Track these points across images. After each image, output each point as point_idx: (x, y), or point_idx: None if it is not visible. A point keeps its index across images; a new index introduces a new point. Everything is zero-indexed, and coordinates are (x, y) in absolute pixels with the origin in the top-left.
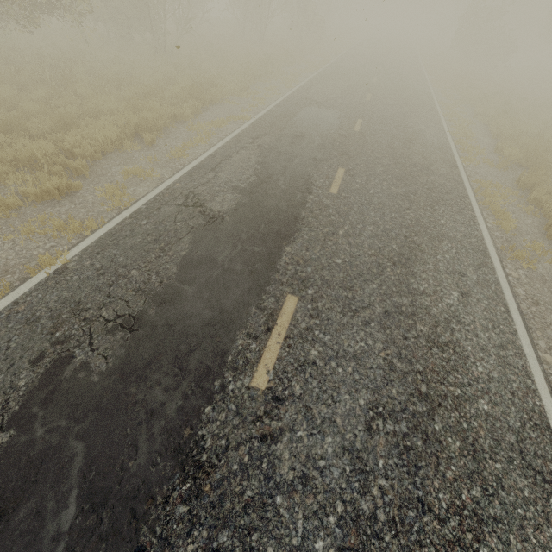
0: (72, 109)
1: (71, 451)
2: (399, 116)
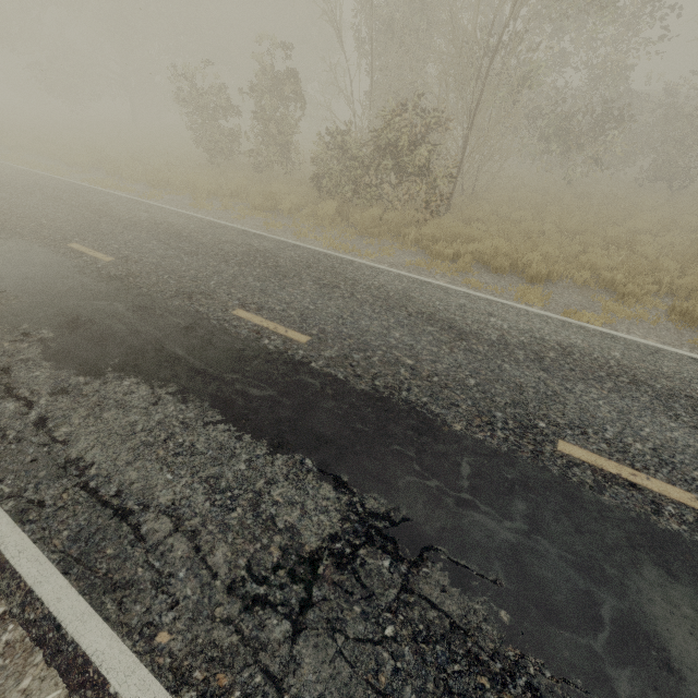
0: None
1: (69, 305)
2: None
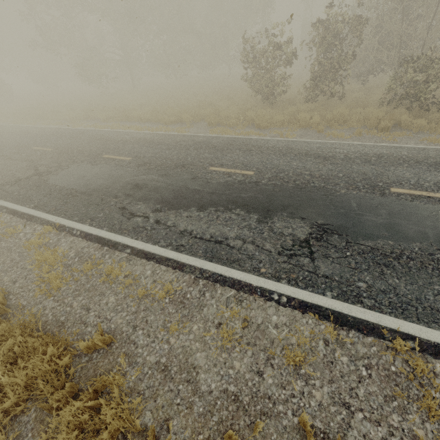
0: None
1: None
2: (100, 141)
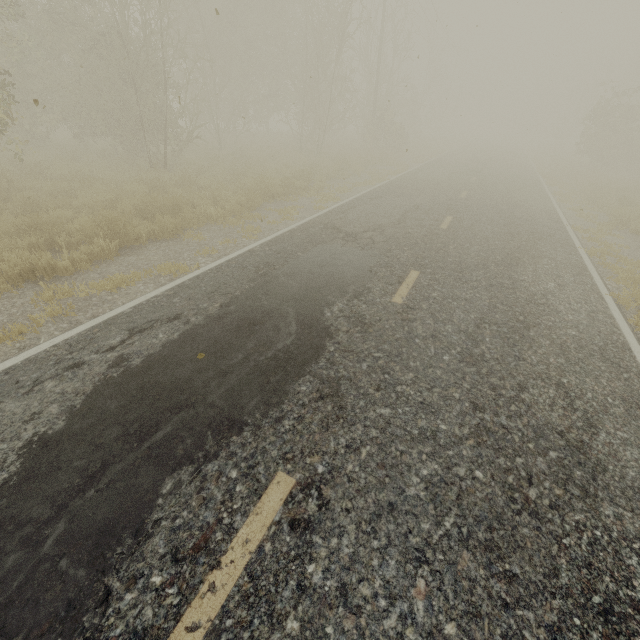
0: None
1: None
2: (500, 259)
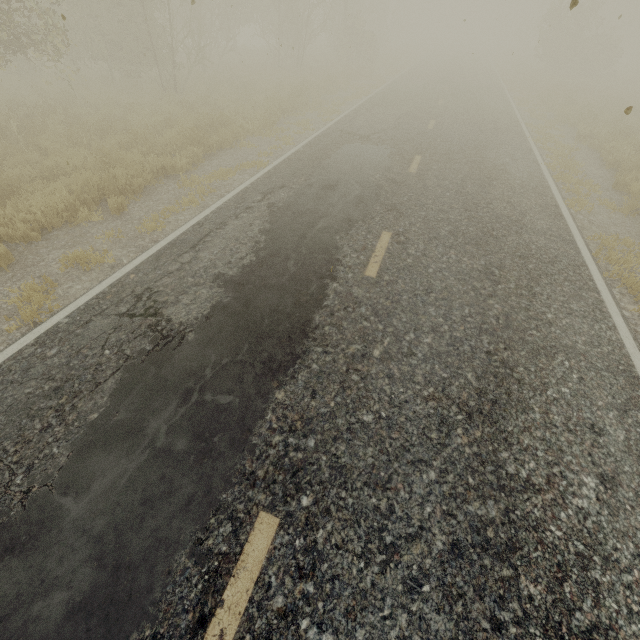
0: (24, 171)
1: None
2: (473, 146)
